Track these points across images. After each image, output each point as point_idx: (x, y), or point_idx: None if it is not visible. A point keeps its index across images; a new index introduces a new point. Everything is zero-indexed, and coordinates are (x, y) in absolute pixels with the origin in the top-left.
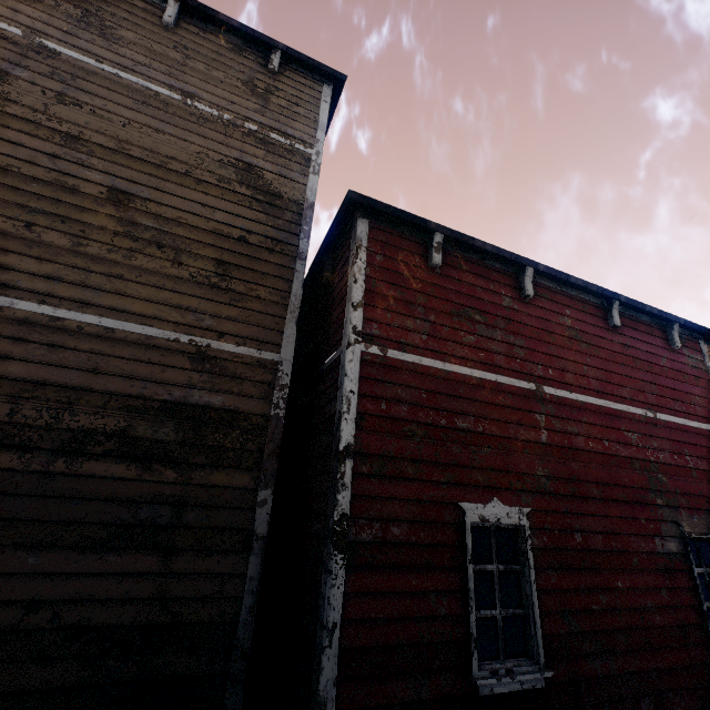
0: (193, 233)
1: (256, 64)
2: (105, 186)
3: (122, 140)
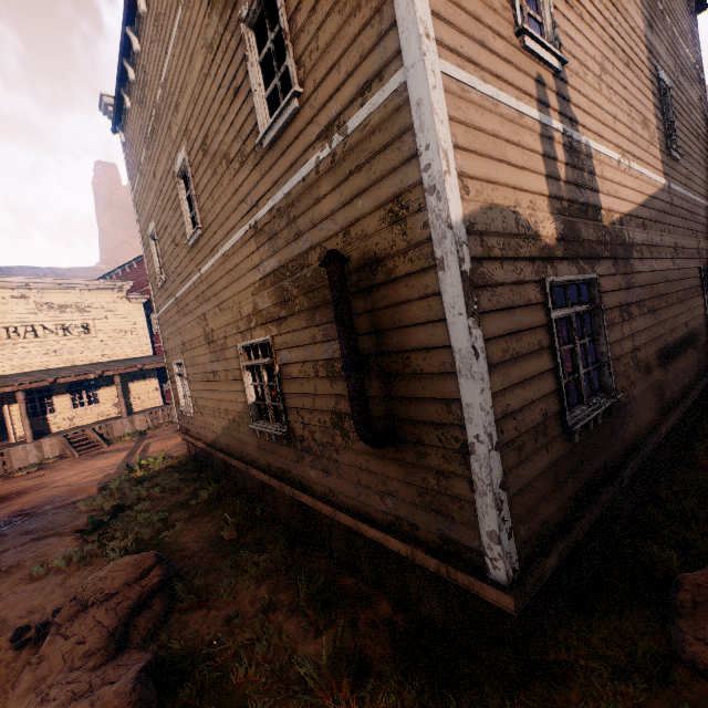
0: (705, 151)
1: (687, 6)
2: (695, 131)
3: (690, 97)
